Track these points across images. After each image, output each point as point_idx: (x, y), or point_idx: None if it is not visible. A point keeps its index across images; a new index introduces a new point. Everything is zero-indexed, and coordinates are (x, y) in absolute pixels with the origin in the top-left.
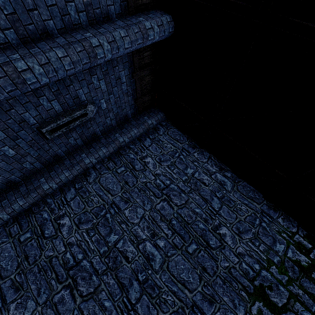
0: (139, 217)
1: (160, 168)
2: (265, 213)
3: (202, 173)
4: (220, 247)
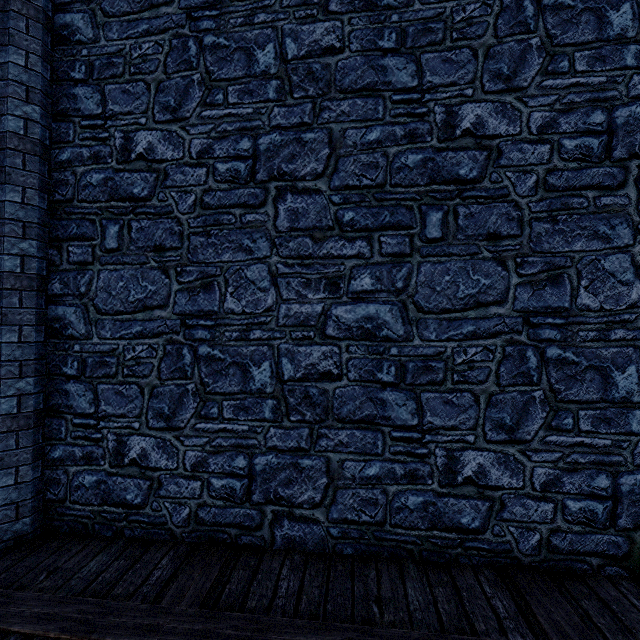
0: None
1: None
2: None
3: None
4: None
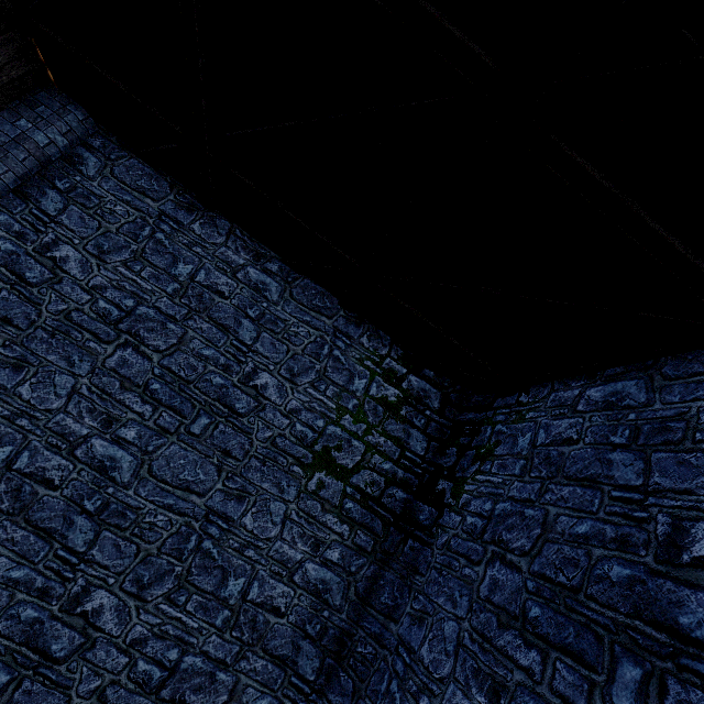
0: (62, 394)
1: (104, 270)
2: (341, 332)
3: (214, 270)
4: (257, 409)
